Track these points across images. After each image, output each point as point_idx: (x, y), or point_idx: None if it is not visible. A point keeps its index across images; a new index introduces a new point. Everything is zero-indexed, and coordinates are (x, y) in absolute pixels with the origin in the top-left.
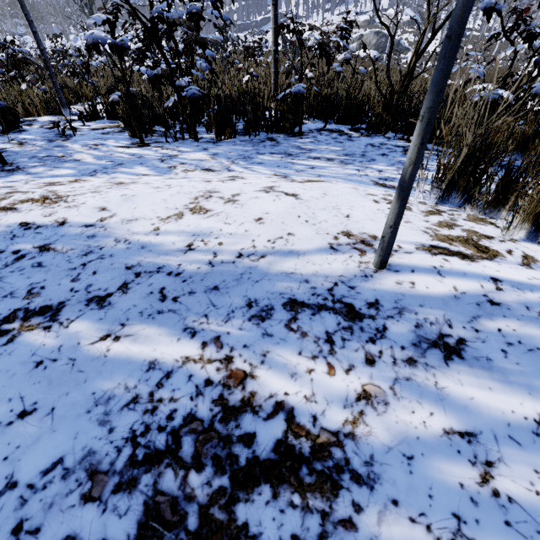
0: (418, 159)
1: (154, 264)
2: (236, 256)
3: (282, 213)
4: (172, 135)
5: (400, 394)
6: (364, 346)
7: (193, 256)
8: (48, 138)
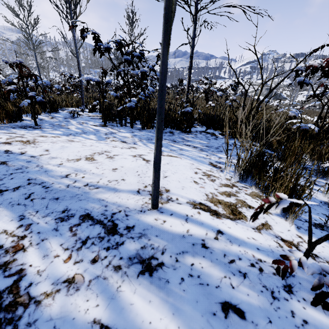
0: (157, 147)
1: (42, 180)
2: (84, 184)
3: (130, 168)
4: (123, 123)
5: (91, 286)
6: (100, 250)
7: (63, 180)
8: (65, 117)
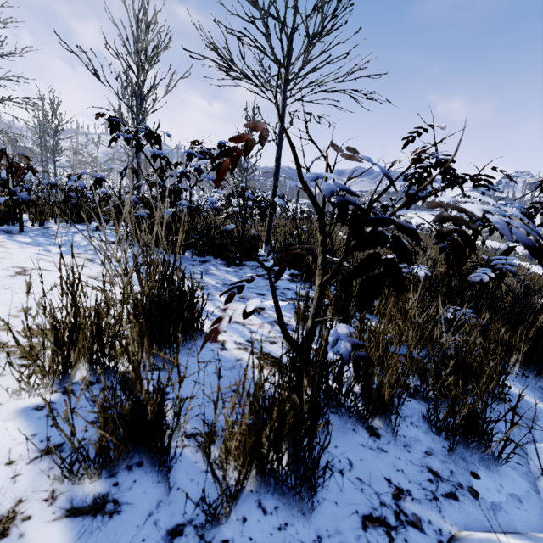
0: None
1: None
2: None
3: None
4: None
5: None
6: None
7: None
8: (85, 229)
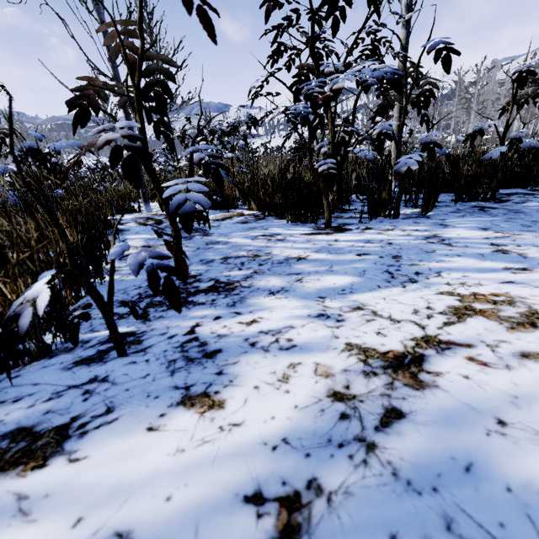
0: None
1: None
2: None
3: None
4: (338, 215)
5: None
6: None
7: None
8: None
